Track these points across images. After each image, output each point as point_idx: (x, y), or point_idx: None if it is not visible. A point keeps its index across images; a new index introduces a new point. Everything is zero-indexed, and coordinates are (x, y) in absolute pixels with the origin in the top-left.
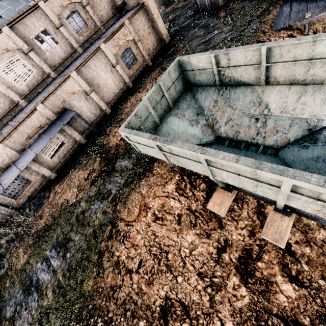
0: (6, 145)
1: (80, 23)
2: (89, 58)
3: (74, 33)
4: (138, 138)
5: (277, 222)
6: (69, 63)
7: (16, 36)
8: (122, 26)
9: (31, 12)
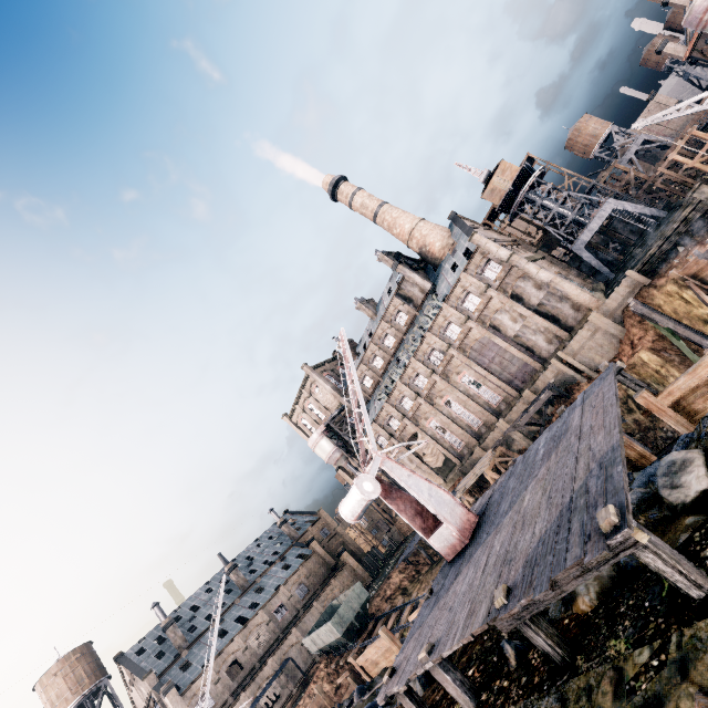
0: (246, 694)
1: (304, 590)
2: (306, 615)
3: (299, 599)
4: (307, 639)
5: (344, 655)
6: (293, 624)
7: (265, 613)
8: (330, 584)
9: (276, 595)
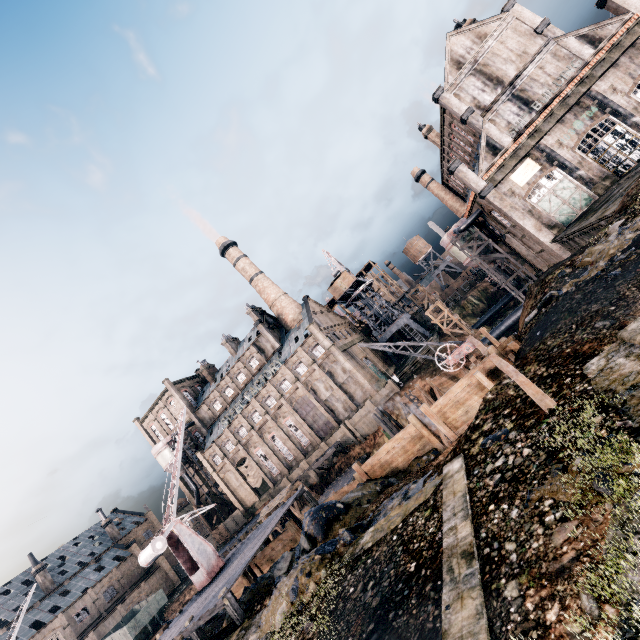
0: None
1: (112, 592)
2: (107, 618)
3: (105, 601)
4: None
5: None
6: (92, 627)
7: (65, 617)
8: (139, 587)
9: (81, 598)
